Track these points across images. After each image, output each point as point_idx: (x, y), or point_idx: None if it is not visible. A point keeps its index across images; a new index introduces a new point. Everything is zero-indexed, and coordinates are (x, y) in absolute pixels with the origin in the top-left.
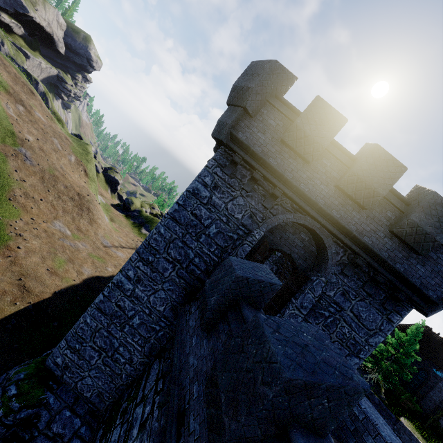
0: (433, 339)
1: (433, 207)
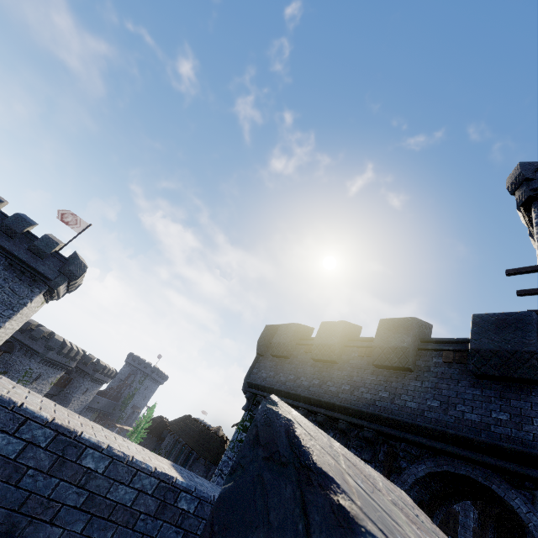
0: (185, 419)
1: (37, 330)
